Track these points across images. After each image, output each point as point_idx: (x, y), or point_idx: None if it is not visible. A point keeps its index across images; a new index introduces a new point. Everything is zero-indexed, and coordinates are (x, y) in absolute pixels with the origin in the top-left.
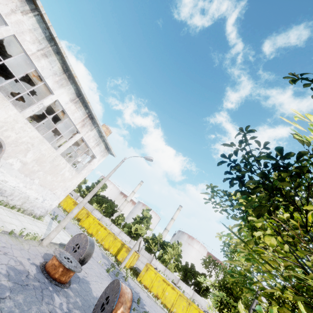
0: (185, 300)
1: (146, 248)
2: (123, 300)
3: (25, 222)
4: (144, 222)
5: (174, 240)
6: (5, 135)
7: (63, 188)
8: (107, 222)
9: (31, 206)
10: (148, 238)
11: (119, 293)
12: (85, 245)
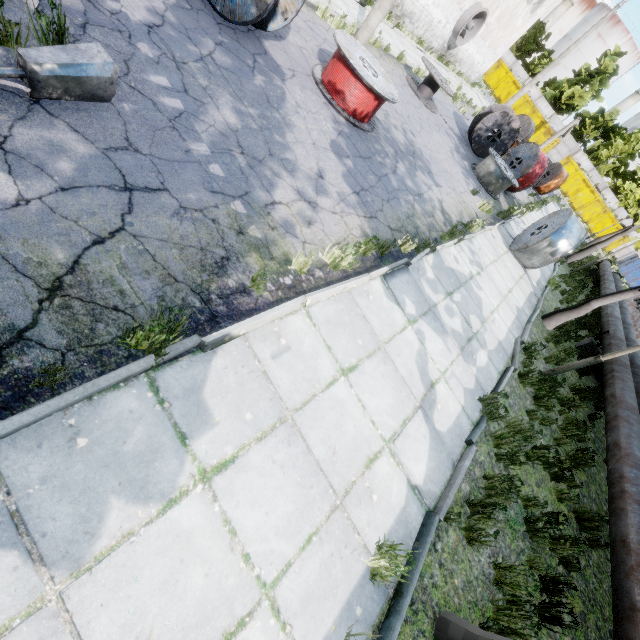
0: (601, 207)
1: (573, 131)
2: (561, 176)
3: (471, 94)
4: (594, 83)
5: (639, 129)
6: (487, 0)
7: (506, 44)
8: (521, 75)
9: (471, 73)
10: (586, 115)
11: (560, 171)
12: (527, 129)
